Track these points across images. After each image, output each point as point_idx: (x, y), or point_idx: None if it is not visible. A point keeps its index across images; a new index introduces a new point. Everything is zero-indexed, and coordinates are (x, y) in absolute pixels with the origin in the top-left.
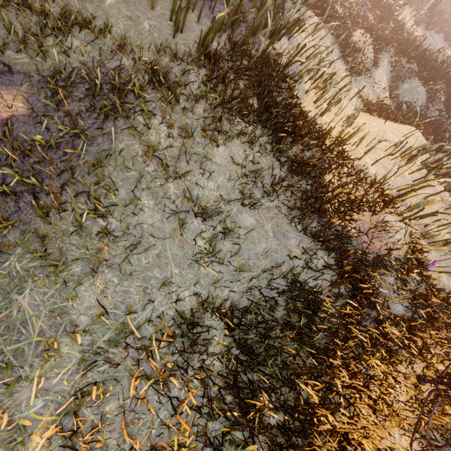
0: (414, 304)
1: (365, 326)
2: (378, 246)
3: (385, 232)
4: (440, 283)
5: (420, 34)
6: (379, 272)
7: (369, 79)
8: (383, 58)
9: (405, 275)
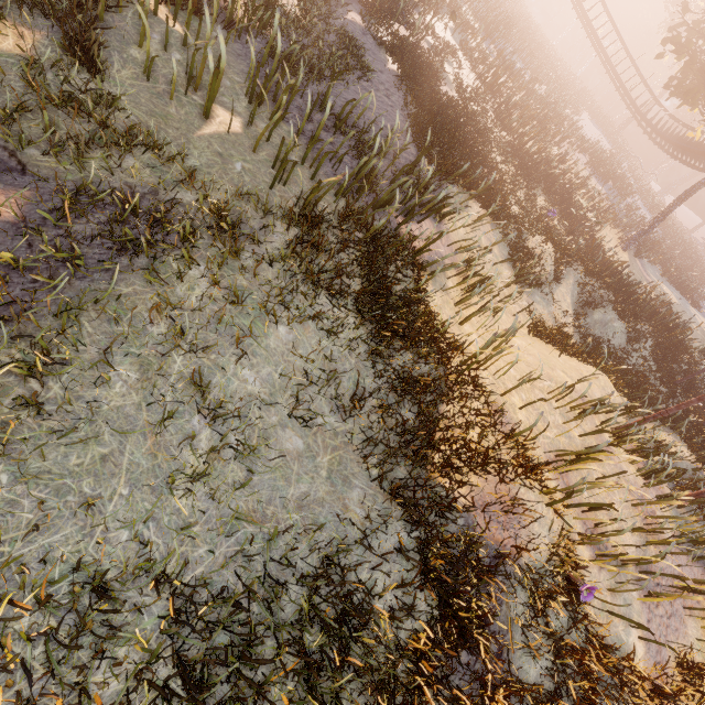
0: (556, 664)
1: (455, 687)
2: (501, 537)
3: (516, 517)
4: (612, 635)
5: (626, 259)
6: (497, 585)
7: (546, 296)
8: (569, 275)
9: (543, 603)
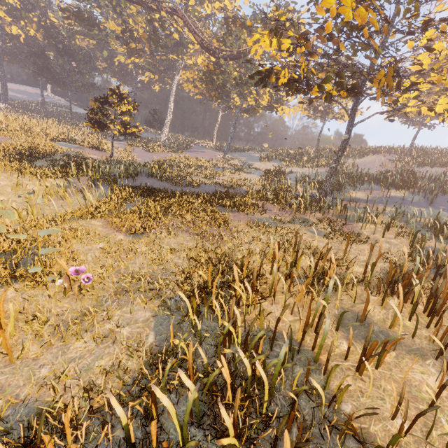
0: None
1: None
2: None
3: None
4: None
5: None
6: None
7: None
8: None
9: None
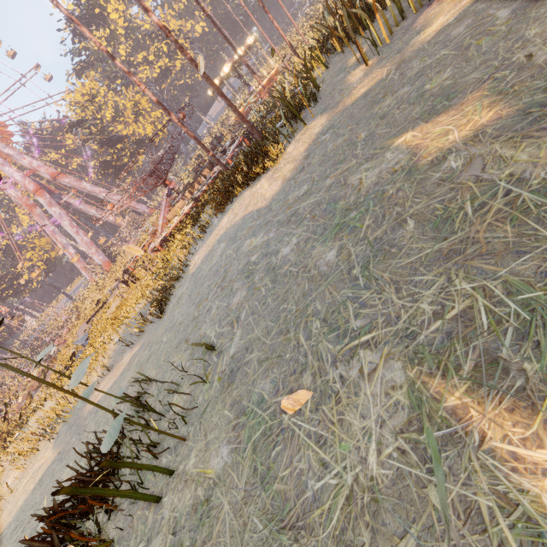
0: None
1: None
2: None
3: None
4: None
5: None
6: None
7: None
8: None
9: None
